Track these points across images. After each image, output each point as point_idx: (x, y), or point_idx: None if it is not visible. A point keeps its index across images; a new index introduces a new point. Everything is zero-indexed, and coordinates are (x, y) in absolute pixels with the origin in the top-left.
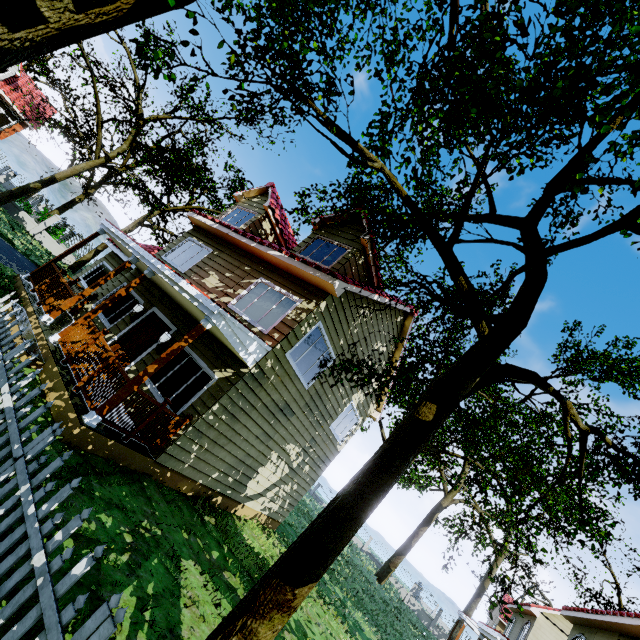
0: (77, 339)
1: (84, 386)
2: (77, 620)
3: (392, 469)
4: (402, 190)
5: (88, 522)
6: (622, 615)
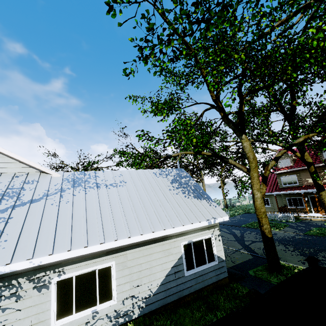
0: None
1: None
2: None
3: None
4: None
5: None
6: None
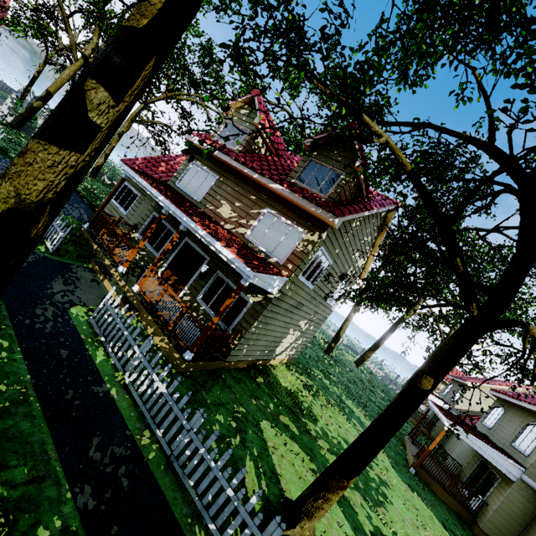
0: (152, 289)
1: (173, 330)
2: (237, 488)
3: (402, 420)
4: (406, 164)
5: (214, 425)
6: (535, 405)
